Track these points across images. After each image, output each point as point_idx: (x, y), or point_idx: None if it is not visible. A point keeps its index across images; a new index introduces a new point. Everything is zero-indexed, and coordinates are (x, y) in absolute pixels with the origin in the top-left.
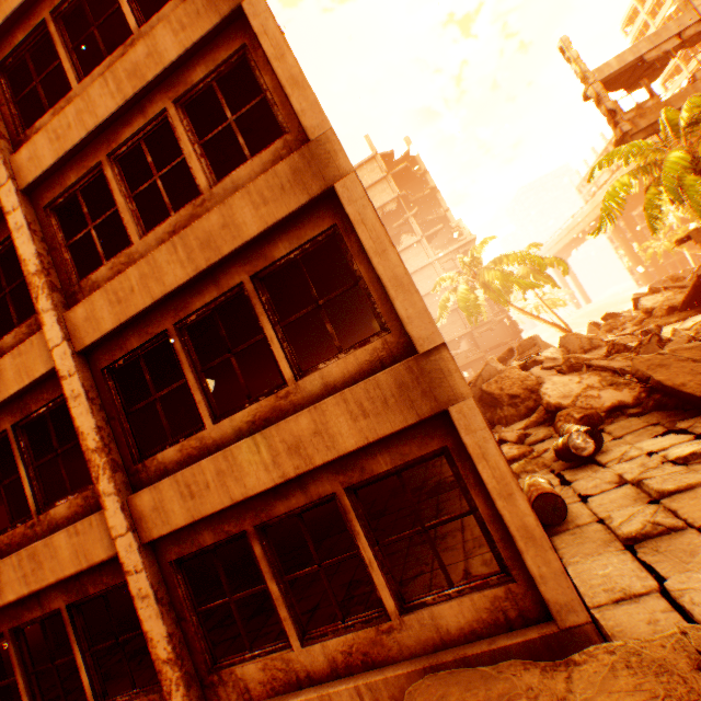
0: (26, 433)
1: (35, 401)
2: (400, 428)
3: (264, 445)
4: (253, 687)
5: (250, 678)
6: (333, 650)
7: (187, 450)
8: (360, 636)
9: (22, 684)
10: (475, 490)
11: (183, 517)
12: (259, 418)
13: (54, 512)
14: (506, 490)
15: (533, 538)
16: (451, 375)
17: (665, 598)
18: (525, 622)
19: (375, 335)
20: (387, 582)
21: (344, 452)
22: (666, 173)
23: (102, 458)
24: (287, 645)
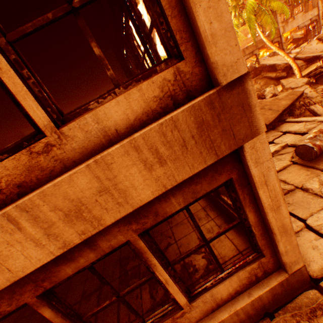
0: None
1: None
2: (198, 171)
3: (26, 219)
4: None
5: None
6: None
7: None
8: None
9: None
10: (249, 207)
11: None
12: (6, 185)
13: None
14: (276, 204)
15: (286, 231)
16: (251, 110)
17: (312, 231)
18: (266, 275)
19: (162, 63)
20: (179, 288)
21: (140, 205)
22: (247, 10)
23: None
24: None
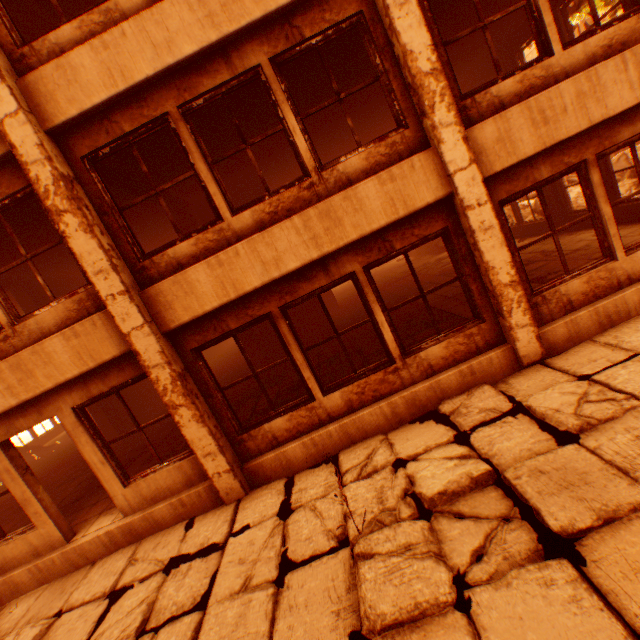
0: (281, 76)
1: (307, 24)
2: None
3: (631, 63)
4: (574, 300)
5: (572, 293)
6: None
7: (528, 82)
8: None
9: (299, 360)
10: None
11: (531, 147)
12: (614, 44)
13: (341, 167)
14: None
15: None
16: None
17: None
18: None
19: None
20: None
21: None
22: None
23: (438, 83)
24: (606, 261)
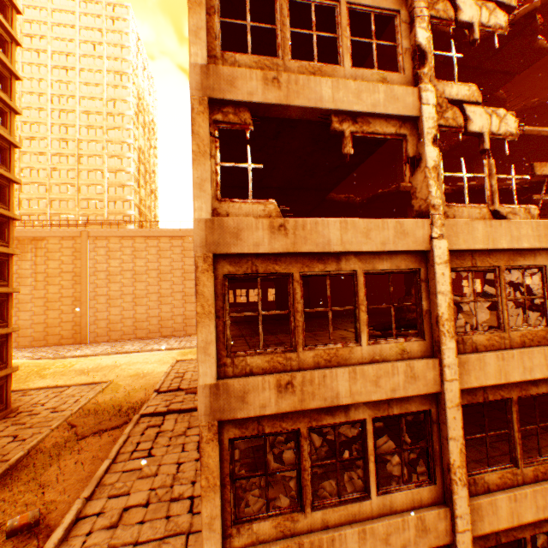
0: None
1: None
2: None
3: None
4: None
5: None
6: None
7: None
8: None
9: None
10: None
11: None
12: None
13: None
14: None
15: None
16: None
17: None
18: None
19: None
20: None
21: None
22: None
23: None
24: None
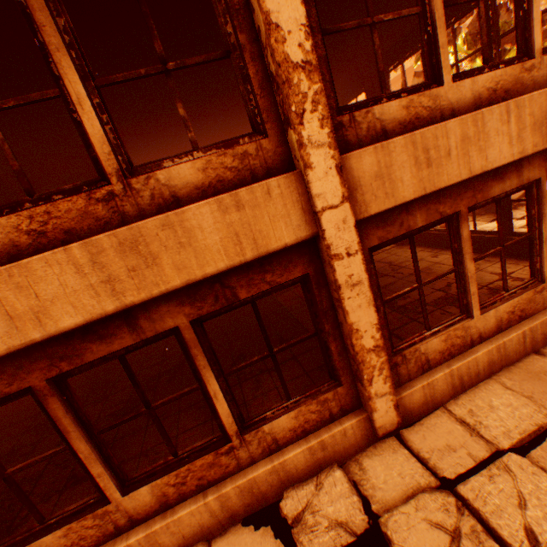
0: (61, 2)
1: None
2: None
3: (514, 115)
4: (432, 358)
5: (431, 351)
6: (502, 312)
7: (415, 110)
8: (522, 299)
9: (84, 452)
10: None
11: (412, 190)
12: (499, 89)
13: (164, 175)
14: None
15: None
16: None
17: None
18: None
19: None
20: None
21: None
22: None
23: (311, 83)
24: (463, 318)
